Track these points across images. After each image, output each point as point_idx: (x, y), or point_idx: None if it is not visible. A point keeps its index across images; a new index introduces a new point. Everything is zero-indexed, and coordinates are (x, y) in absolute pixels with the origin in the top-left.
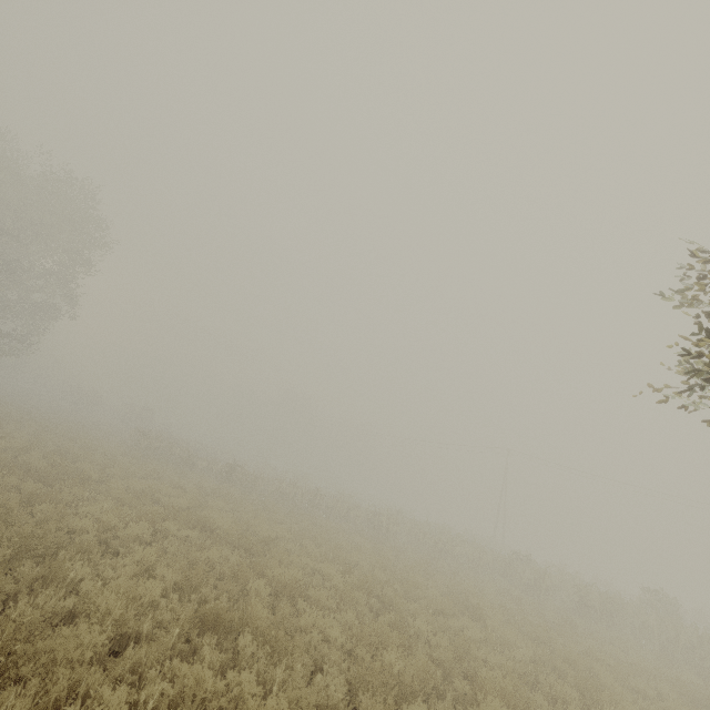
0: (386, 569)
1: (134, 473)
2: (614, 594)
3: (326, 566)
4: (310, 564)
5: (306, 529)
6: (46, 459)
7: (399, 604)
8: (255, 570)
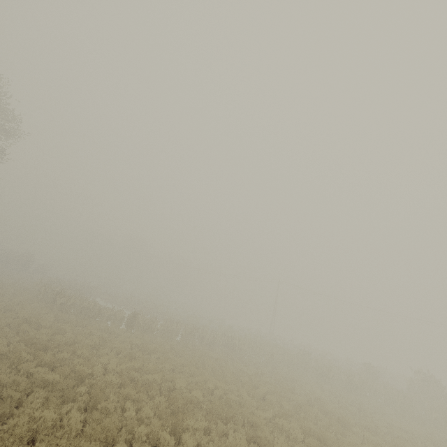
0: (275, 393)
1: (88, 344)
2: (357, 372)
3: (280, 419)
4: (262, 416)
5: (214, 368)
6: (36, 360)
7: (330, 439)
8: (261, 446)
